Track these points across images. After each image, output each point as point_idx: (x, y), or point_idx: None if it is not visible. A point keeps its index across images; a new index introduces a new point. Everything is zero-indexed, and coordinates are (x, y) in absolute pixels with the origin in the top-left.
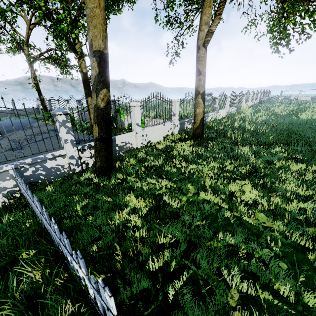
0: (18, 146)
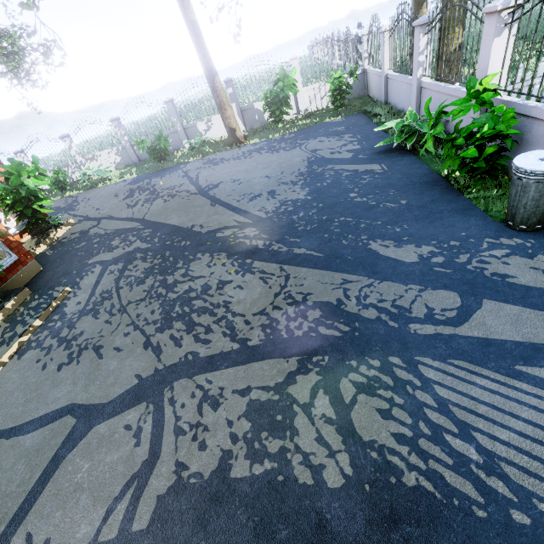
0: (197, 189)
